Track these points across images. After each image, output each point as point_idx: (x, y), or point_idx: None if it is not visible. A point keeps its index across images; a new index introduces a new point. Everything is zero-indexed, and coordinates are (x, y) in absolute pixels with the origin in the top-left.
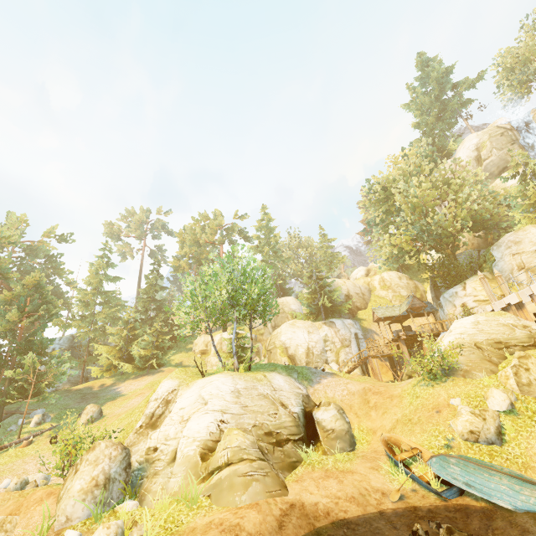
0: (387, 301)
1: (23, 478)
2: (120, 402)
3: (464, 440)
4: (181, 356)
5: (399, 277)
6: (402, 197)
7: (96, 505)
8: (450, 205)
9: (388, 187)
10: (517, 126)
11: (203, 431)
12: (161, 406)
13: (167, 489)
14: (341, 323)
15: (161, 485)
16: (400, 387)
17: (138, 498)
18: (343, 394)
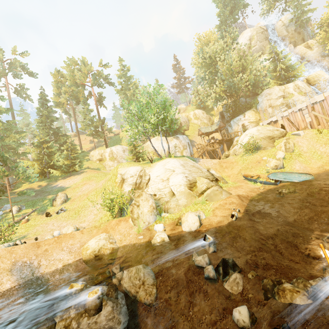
0: (198, 125)
1: (75, 226)
2: (71, 190)
3: (272, 169)
4: (85, 163)
5: (203, 113)
6: (224, 63)
7: (156, 216)
8: (240, 72)
9: (211, 56)
10: (268, 29)
11: (182, 181)
12: (138, 179)
13: (179, 205)
14: (182, 137)
15: (174, 204)
16: (232, 159)
17: (165, 212)
18: (211, 164)
